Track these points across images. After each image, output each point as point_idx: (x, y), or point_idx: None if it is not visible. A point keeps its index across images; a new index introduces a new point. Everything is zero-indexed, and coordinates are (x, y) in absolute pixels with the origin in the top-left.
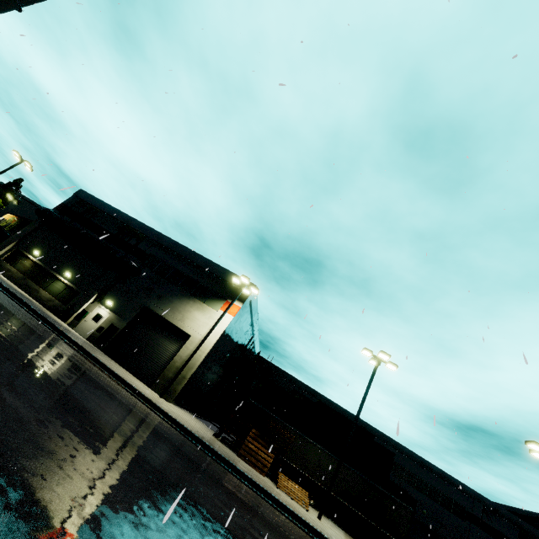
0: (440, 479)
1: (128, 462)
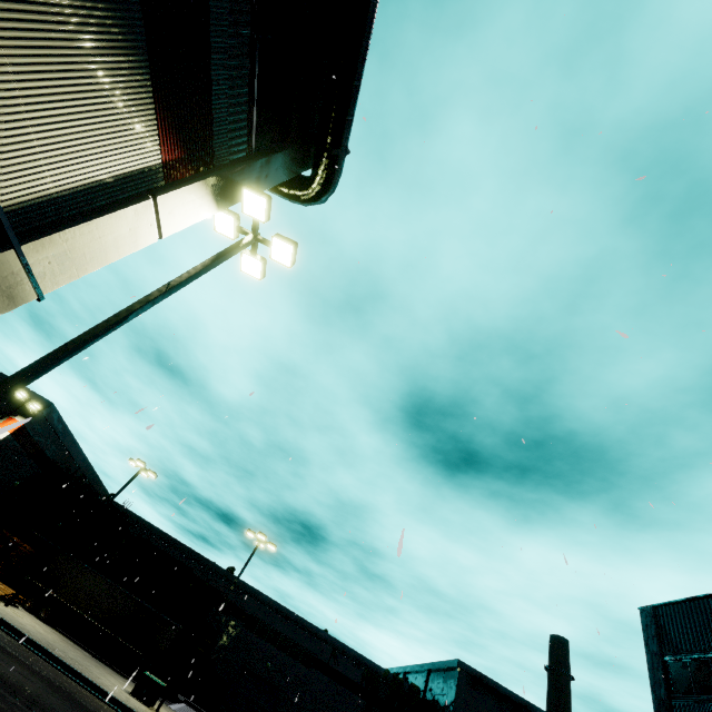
0: (296, 626)
1: None
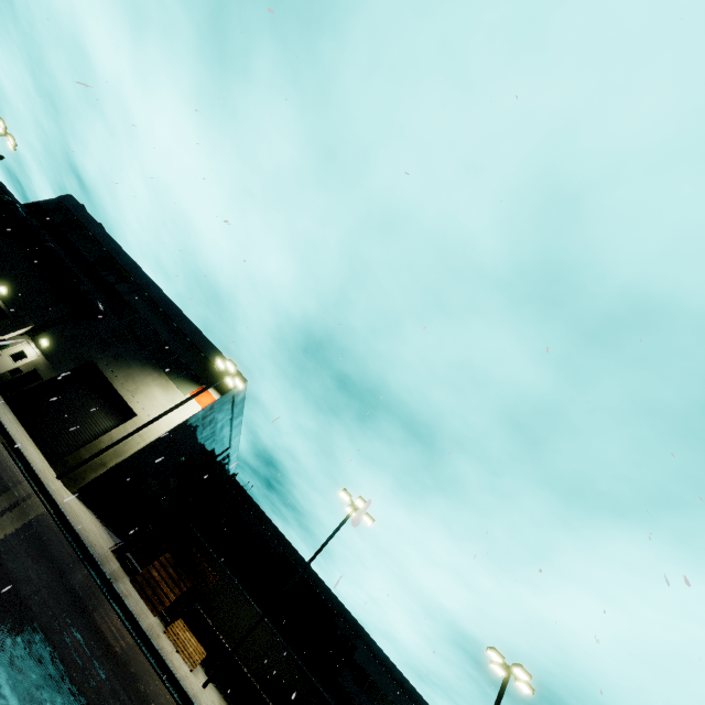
0: (410, 701)
1: None
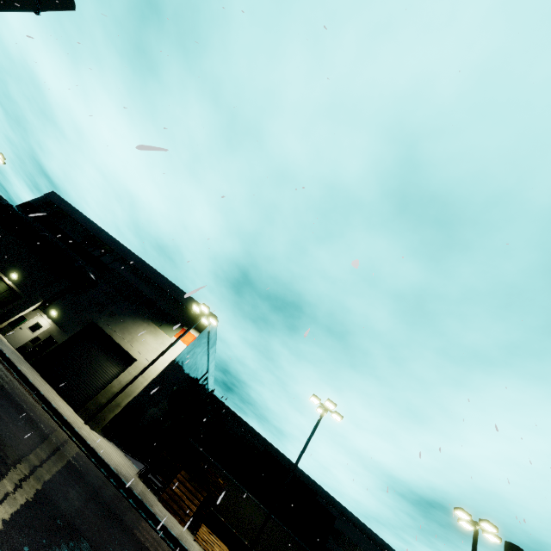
0: None
1: (5, 471)
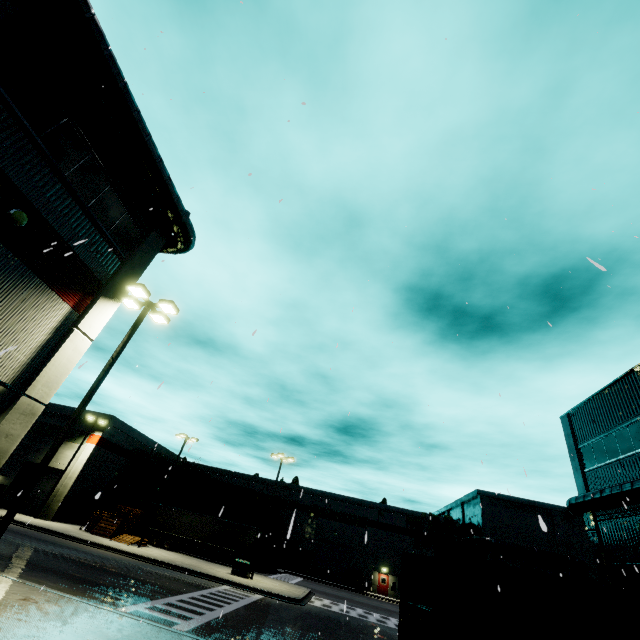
0: (347, 504)
1: None
